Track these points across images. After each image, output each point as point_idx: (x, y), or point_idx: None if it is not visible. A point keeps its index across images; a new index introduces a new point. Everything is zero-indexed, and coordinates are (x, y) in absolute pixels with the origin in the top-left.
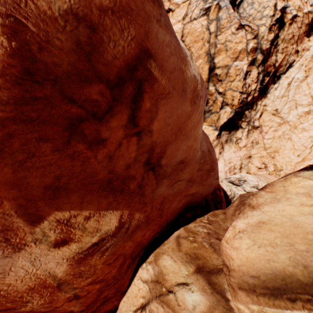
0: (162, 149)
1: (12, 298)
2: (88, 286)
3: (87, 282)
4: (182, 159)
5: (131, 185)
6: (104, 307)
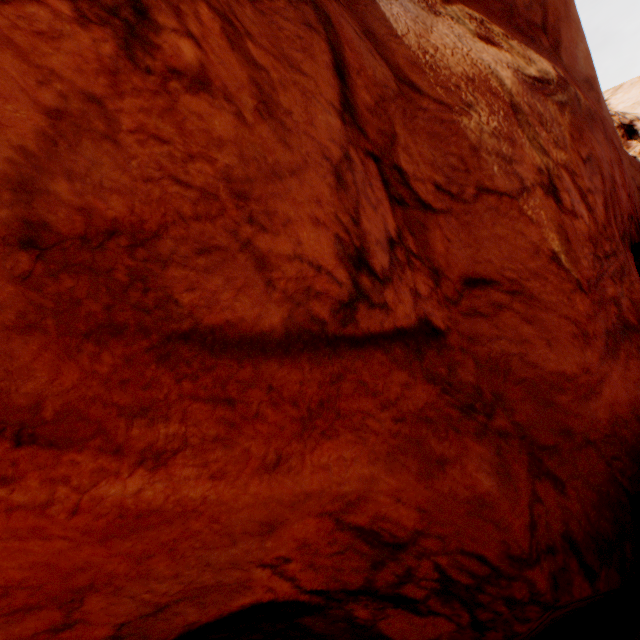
0: (555, 25)
1: (442, 82)
2: (566, 178)
3: (561, 162)
4: (587, 78)
5: (541, 39)
6: (636, 362)
